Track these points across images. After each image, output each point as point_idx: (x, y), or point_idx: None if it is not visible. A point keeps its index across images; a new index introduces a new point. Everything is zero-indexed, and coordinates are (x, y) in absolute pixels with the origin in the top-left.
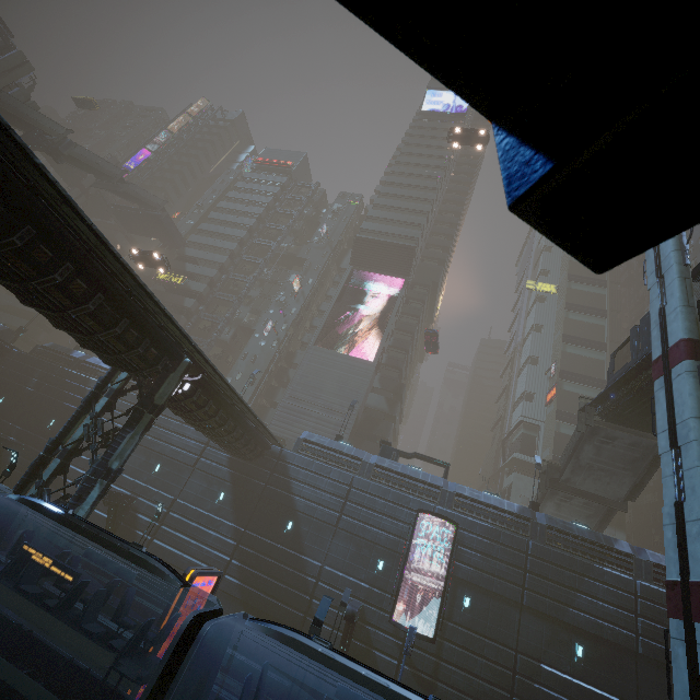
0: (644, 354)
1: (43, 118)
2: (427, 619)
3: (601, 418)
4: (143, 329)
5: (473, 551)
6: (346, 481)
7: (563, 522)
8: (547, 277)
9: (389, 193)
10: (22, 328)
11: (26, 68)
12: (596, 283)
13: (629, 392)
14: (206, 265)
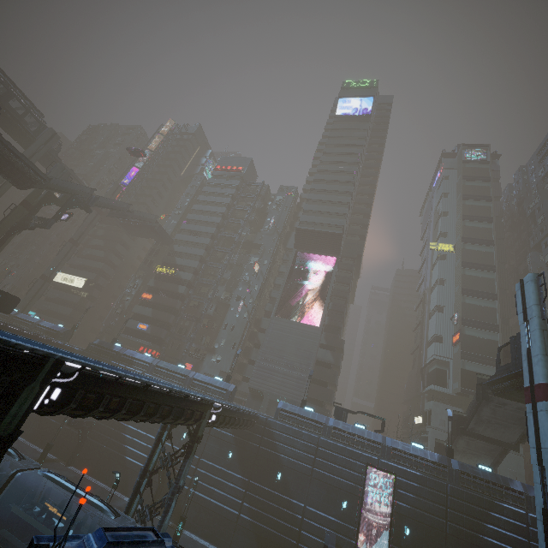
0: (520, 368)
1: (76, 186)
2: (380, 545)
3: (493, 395)
4: (193, 407)
5: (408, 493)
6: (314, 442)
7: (472, 467)
8: (445, 238)
9: (318, 188)
10: (75, 326)
11: (55, 138)
12: (485, 243)
13: (512, 385)
14: (189, 257)
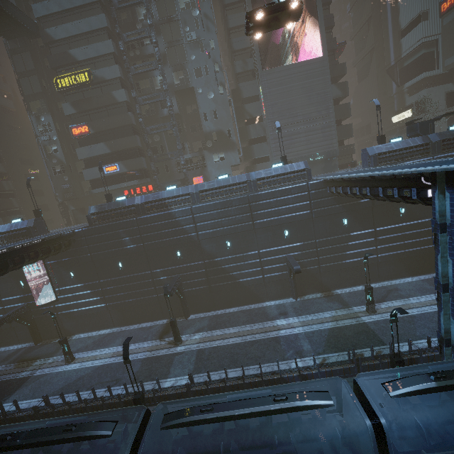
0: None
1: None
2: None
3: None
4: None
5: None
6: None
7: None
8: None
9: None
10: (37, 211)
11: None
12: None
13: None
14: (89, 40)
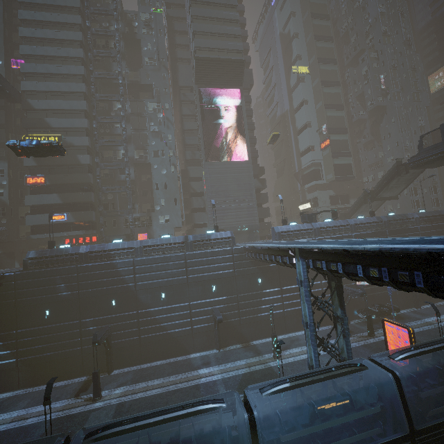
0: None
1: None
2: None
3: (412, 169)
4: None
5: None
6: None
7: (391, 216)
8: (302, 61)
9: None
10: None
11: None
12: (332, 62)
13: (439, 157)
14: (67, 115)
